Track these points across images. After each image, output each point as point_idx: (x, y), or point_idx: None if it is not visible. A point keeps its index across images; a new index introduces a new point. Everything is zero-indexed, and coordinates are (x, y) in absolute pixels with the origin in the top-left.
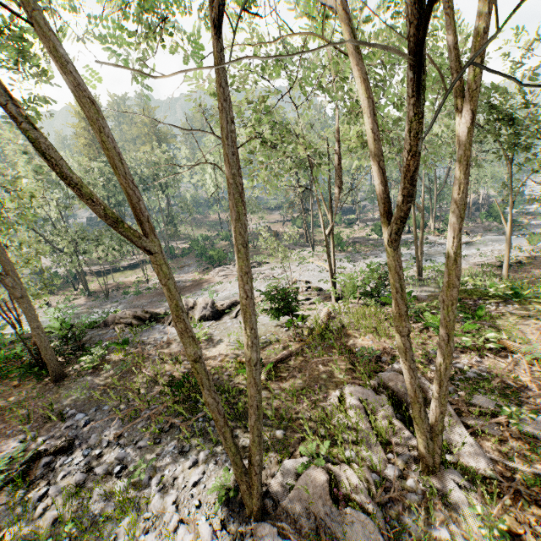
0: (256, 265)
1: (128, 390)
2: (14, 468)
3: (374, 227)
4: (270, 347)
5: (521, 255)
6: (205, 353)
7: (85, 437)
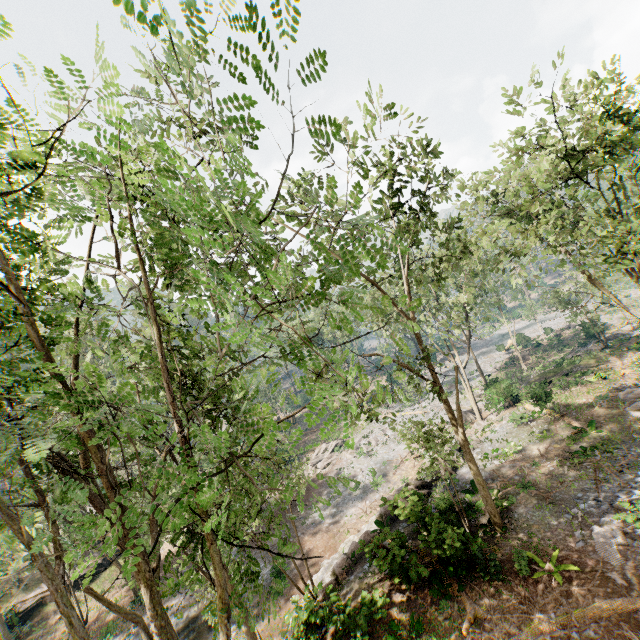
0: (341, 443)
1: (562, 486)
2: (636, 529)
3: (388, 377)
4: (555, 428)
5: (503, 359)
6: (536, 453)
7: (614, 500)
